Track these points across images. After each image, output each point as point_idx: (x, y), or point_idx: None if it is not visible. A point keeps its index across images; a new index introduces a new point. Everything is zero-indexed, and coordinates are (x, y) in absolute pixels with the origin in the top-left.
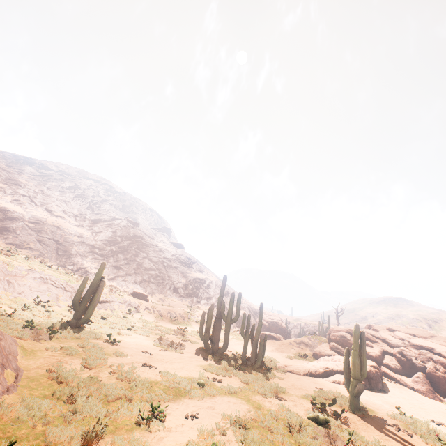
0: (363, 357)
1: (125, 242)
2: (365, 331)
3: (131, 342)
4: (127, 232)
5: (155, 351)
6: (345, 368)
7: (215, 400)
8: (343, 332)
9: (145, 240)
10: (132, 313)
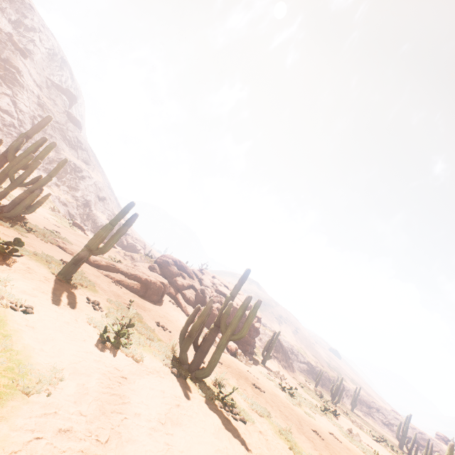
0: (116, 235)
1: None
2: (193, 269)
3: None
4: None
5: None
6: (90, 240)
7: None
8: (170, 259)
9: (22, 78)
10: None
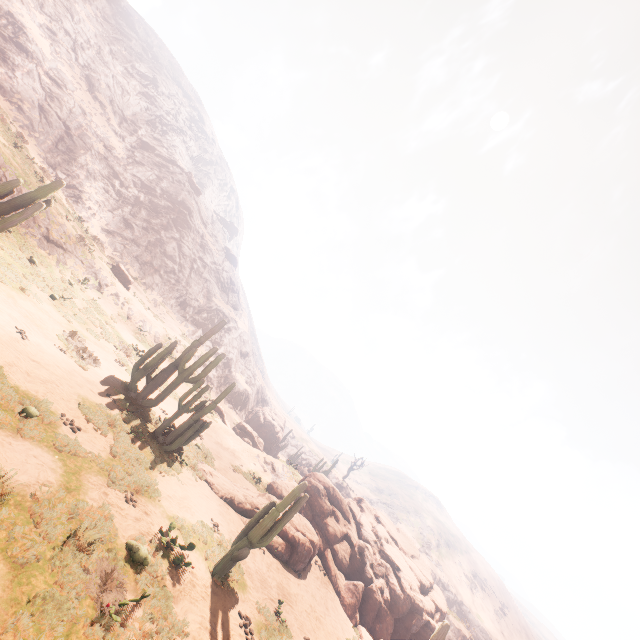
0: (281, 524)
1: (163, 201)
2: (349, 501)
3: (23, 308)
4: (176, 191)
5: (42, 341)
6: (251, 521)
7: (15, 442)
8: (322, 485)
9: (192, 219)
10: (87, 286)
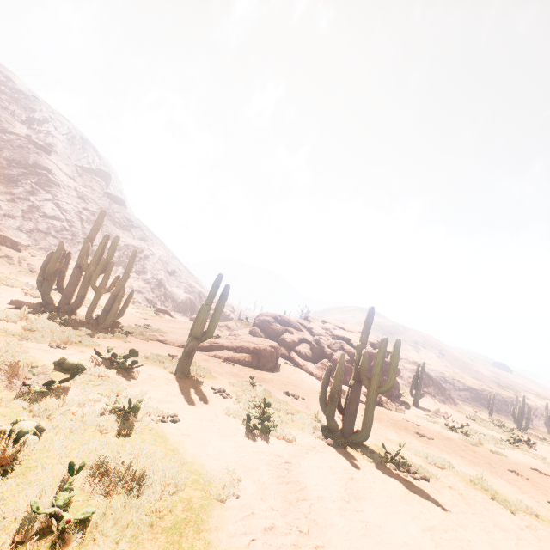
0: (216, 315)
1: (14, 170)
2: (297, 320)
3: None
4: (22, 156)
5: None
6: (192, 327)
7: None
8: (269, 317)
9: (55, 176)
10: None
